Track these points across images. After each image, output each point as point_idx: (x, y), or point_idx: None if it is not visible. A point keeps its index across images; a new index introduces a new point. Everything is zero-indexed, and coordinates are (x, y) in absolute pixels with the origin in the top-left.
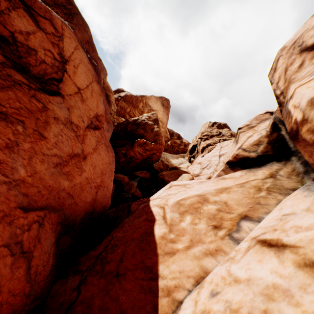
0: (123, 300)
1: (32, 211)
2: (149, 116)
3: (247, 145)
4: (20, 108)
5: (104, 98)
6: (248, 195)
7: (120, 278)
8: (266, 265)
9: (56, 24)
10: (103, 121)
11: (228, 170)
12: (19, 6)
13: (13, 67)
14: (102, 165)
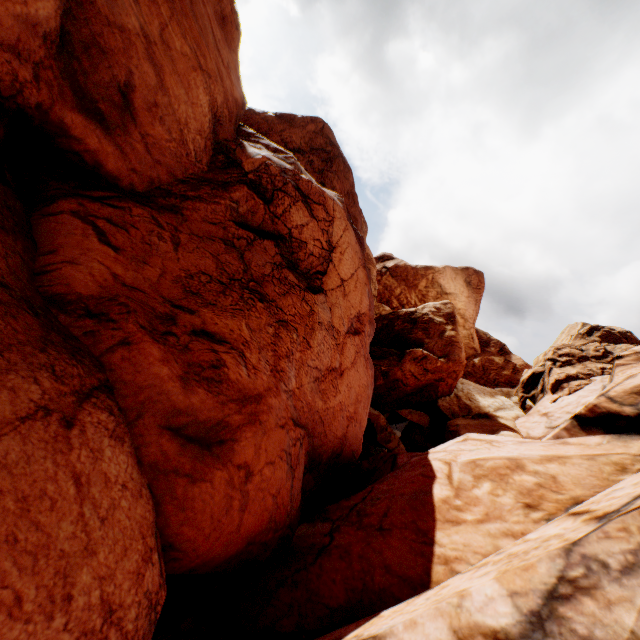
0: (387, 555)
1: (298, 427)
2: (437, 306)
3: (618, 391)
4: (295, 314)
5: (369, 288)
6: (597, 473)
7: (384, 532)
8: (560, 526)
9: (328, 207)
10: (366, 322)
11: (576, 431)
12: (298, 199)
13: (286, 267)
14: (358, 387)
